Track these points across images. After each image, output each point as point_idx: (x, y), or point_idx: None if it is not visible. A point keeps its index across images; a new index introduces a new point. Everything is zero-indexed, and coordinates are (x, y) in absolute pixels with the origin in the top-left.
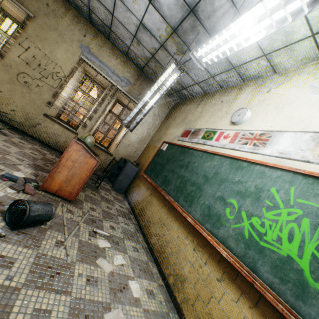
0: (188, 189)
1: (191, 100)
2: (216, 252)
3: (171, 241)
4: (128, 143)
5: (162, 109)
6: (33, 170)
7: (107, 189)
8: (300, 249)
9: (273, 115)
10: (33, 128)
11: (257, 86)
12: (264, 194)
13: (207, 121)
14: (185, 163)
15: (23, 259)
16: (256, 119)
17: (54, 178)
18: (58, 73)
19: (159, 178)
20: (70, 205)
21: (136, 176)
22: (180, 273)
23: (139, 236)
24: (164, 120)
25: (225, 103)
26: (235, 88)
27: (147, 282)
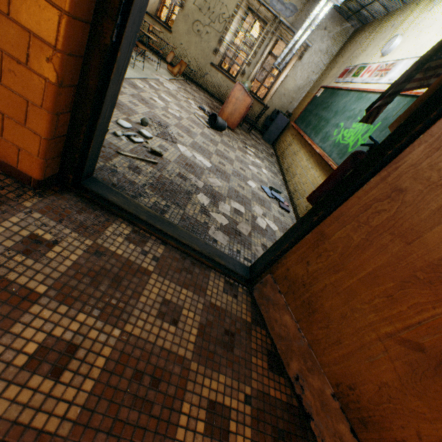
0: (320, 125)
1: (371, 24)
2: (317, 156)
3: (296, 161)
4: (284, 92)
5: (333, 42)
6: (209, 109)
7: (257, 137)
8: (354, 138)
9: (411, 42)
10: (202, 78)
11: (428, 2)
12: (360, 114)
13: (366, 55)
14: (328, 105)
15: (217, 137)
16: (399, 48)
17: (224, 112)
18: (223, 15)
19: (303, 124)
20: (232, 132)
21: (286, 128)
22: (294, 174)
23: (275, 165)
24: (333, 59)
25: (393, 28)
26: (413, 5)
27: (273, 175)
